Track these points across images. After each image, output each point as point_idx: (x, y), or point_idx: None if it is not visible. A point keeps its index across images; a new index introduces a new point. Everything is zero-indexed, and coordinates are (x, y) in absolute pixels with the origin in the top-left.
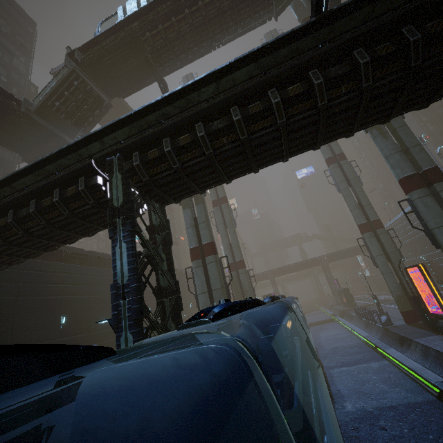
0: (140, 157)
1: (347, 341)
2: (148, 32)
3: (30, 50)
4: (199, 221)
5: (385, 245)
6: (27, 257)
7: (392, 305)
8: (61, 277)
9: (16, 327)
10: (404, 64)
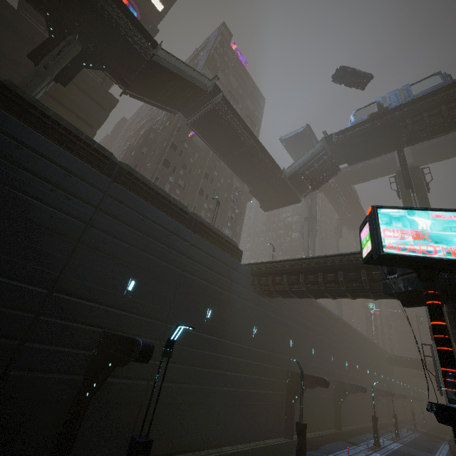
0: None
1: None
2: (409, 118)
3: (260, 120)
4: None
5: None
6: (315, 297)
7: None
8: (293, 308)
9: (274, 338)
10: None
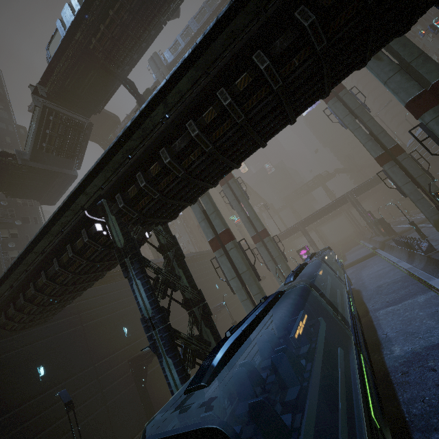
0: (122, 198)
1: (390, 276)
2: (93, 38)
3: (4, 94)
4: (208, 213)
5: (410, 171)
6: (73, 298)
7: None
8: (110, 296)
9: (91, 348)
10: (359, 5)
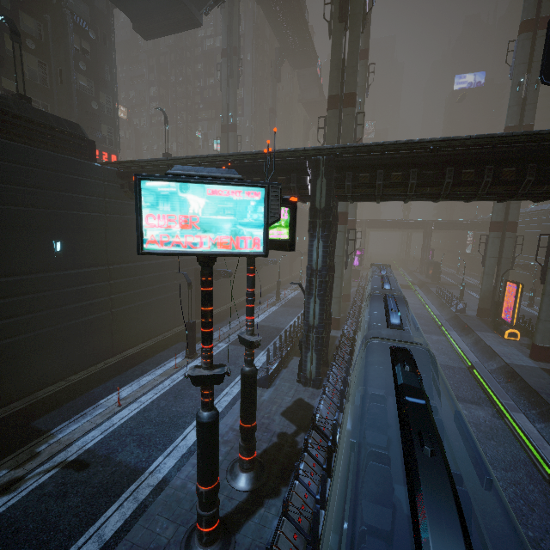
0: (351, 177)
1: (418, 312)
2: None
3: None
4: None
5: (505, 250)
6: None
7: (474, 293)
8: None
9: None
10: None
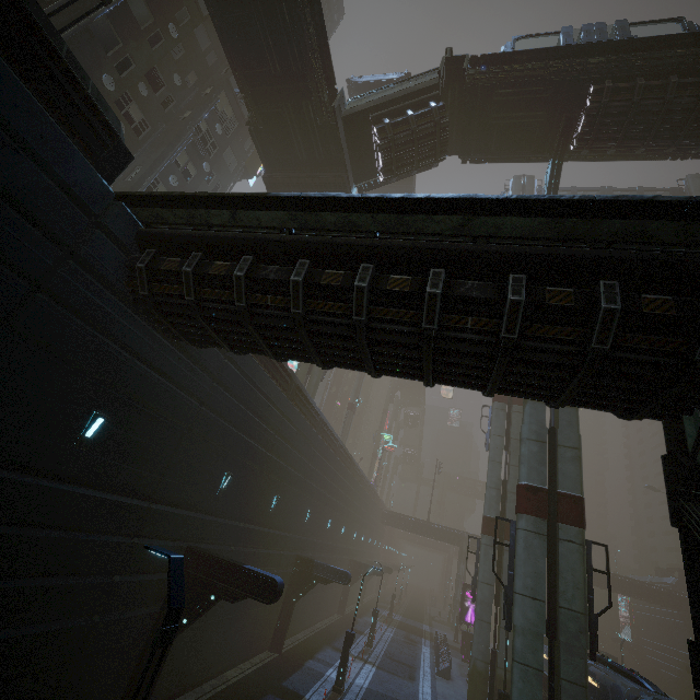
0: None
1: None
2: (611, 80)
3: None
4: (560, 440)
5: None
6: (322, 361)
7: None
8: (258, 399)
9: (173, 462)
10: None
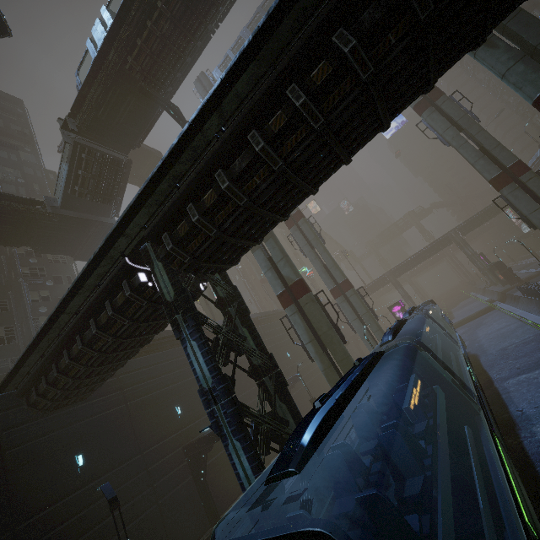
0: (171, 238)
1: (518, 335)
2: (129, 56)
3: (31, 135)
4: (275, 261)
5: (539, 194)
6: (115, 369)
7: None
8: (159, 368)
9: (138, 432)
10: None
